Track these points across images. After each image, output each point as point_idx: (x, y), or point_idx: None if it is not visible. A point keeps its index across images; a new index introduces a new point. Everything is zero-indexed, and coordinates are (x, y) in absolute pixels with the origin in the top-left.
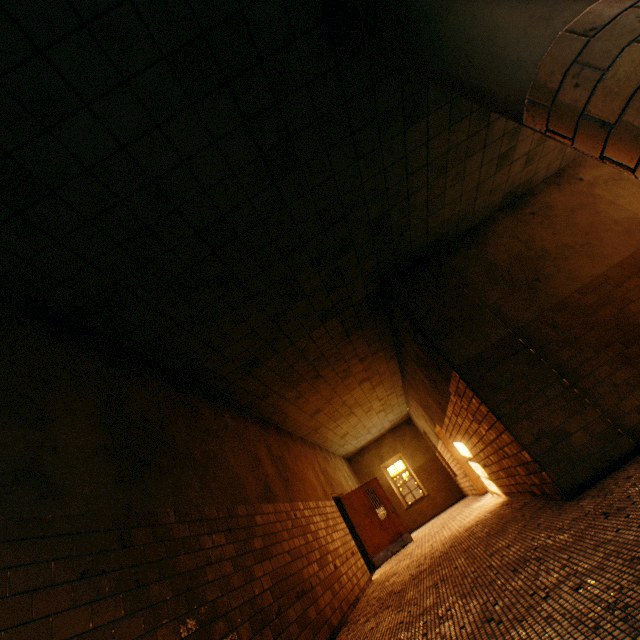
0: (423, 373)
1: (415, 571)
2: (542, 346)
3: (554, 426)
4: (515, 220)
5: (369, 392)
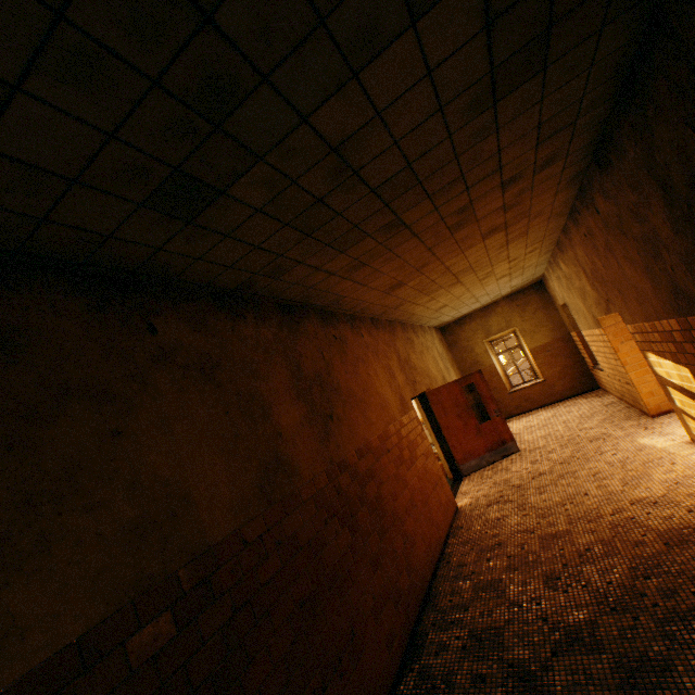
0: (682, 222)
1: (549, 606)
2: None
3: None
4: None
5: (496, 251)
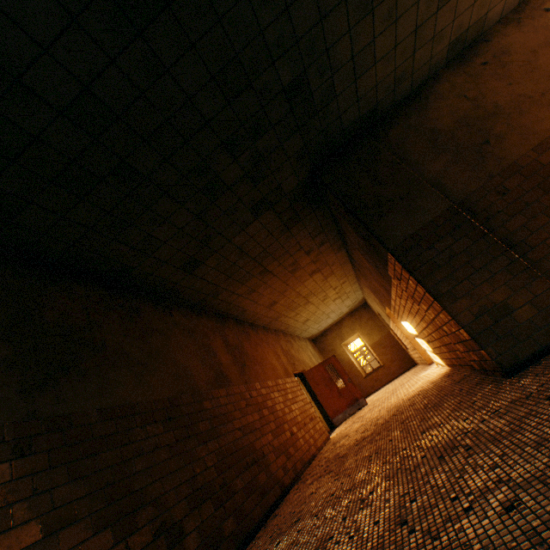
0: (366, 260)
1: (360, 437)
2: (488, 217)
3: (497, 302)
4: (463, 75)
5: (322, 282)
